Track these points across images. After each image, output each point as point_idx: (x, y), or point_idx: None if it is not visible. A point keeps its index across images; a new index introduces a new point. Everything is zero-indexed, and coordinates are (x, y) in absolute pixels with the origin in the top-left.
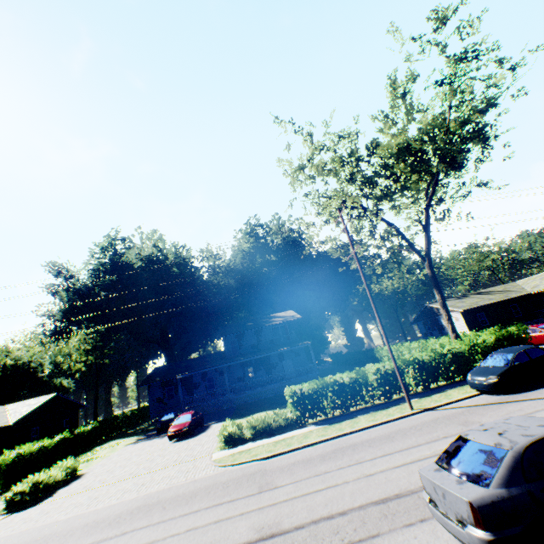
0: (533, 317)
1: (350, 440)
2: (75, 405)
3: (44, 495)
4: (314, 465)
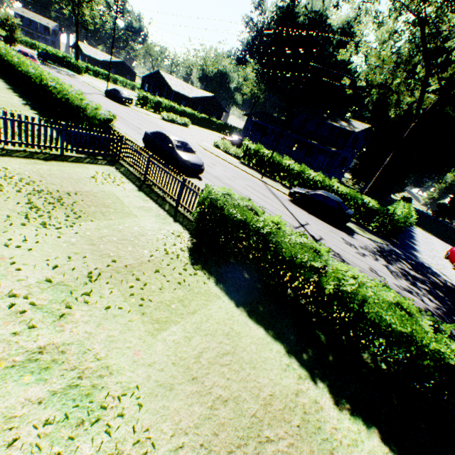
0: None
1: (223, 162)
2: (222, 108)
3: (172, 123)
4: (198, 152)
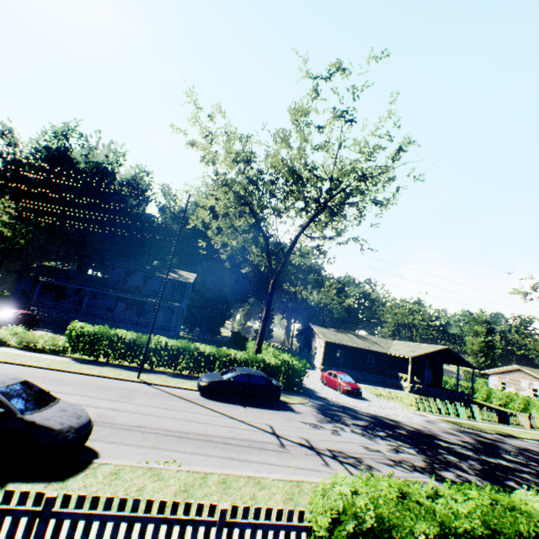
0: (381, 373)
1: (51, 374)
2: None
3: None
4: None
